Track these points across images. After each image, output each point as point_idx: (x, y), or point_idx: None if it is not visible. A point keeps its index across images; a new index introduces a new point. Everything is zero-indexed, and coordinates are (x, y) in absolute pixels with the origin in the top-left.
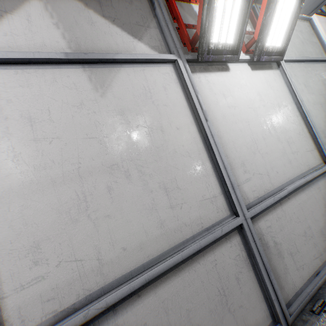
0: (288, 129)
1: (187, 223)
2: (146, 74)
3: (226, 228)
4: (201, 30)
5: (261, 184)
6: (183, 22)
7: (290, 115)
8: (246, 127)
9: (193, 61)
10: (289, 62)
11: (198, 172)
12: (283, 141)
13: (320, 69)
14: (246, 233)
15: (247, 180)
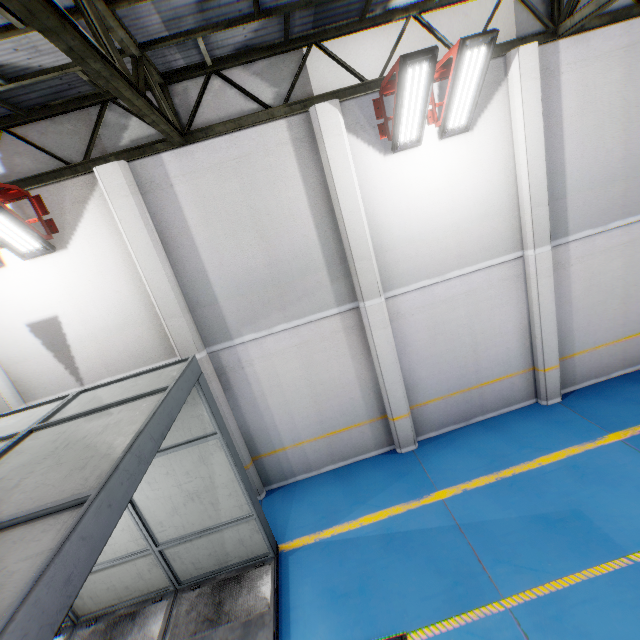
0: None
1: None
2: None
3: None
4: None
5: None
6: None
7: None
8: None
9: None
10: None
11: None
12: None
13: (191, 454)
14: None
15: None
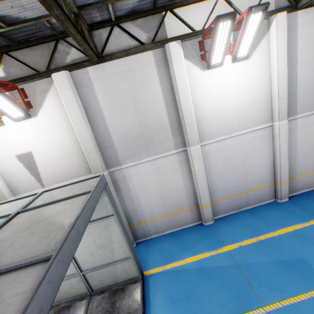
0: None
1: None
2: None
3: None
4: None
5: None
6: None
7: None
8: None
9: None
10: None
11: None
12: None
13: (100, 225)
14: None
15: None
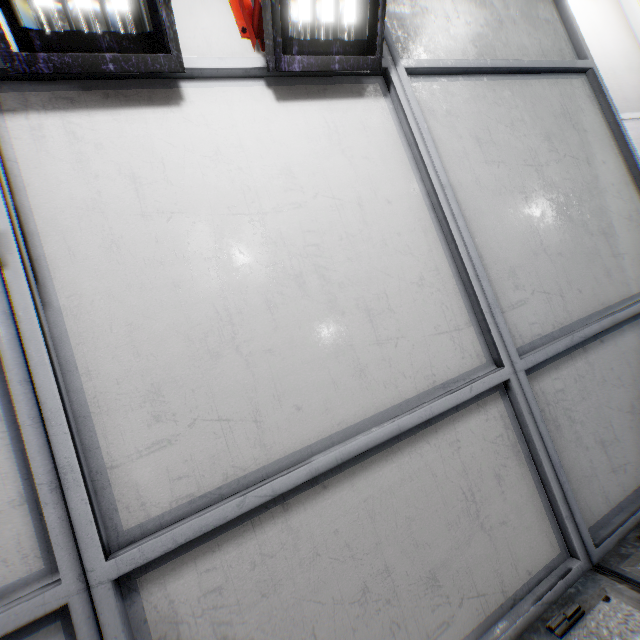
0: (378, 272)
1: None
2: None
3: None
4: None
5: (216, 452)
6: None
7: (397, 230)
8: (203, 275)
9: (22, 77)
10: (433, 77)
11: None
12: (352, 309)
13: (548, 94)
14: (77, 636)
15: (158, 445)
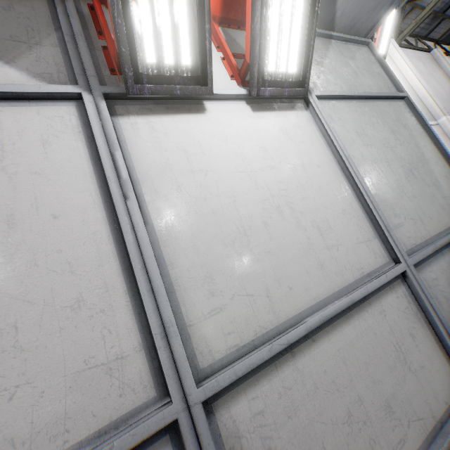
0: (320, 206)
1: (20, 438)
2: (6, 119)
3: (125, 441)
4: (117, 42)
5: (248, 316)
6: (112, 37)
7: (326, 182)
8: (227, 206)
9: (126, 98)
10: (328, 100)
11: (86, 306)
12: (309, 227)
13: (388, 109)
14: (185, 443)
15: (214, 311)
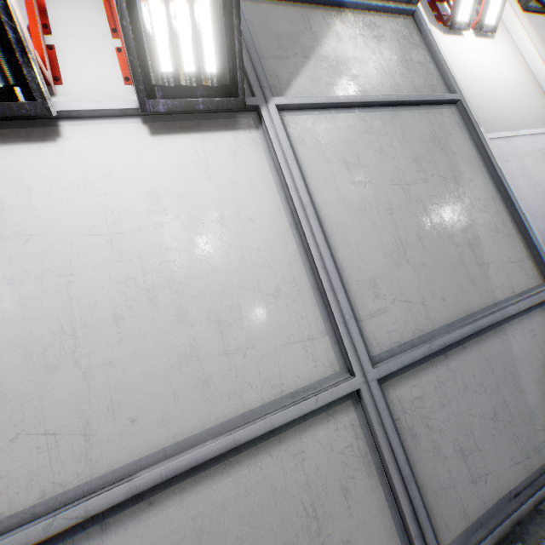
0: (233, 285)
1: None
2: None
3: None
4: None
5: (37, 467)
6: None
7: (257, 246)
8: (52, 292)
9: None
10: (306, 111)
11: None
12: (202, 320)
13: (418, 122)
14: None
15: None
